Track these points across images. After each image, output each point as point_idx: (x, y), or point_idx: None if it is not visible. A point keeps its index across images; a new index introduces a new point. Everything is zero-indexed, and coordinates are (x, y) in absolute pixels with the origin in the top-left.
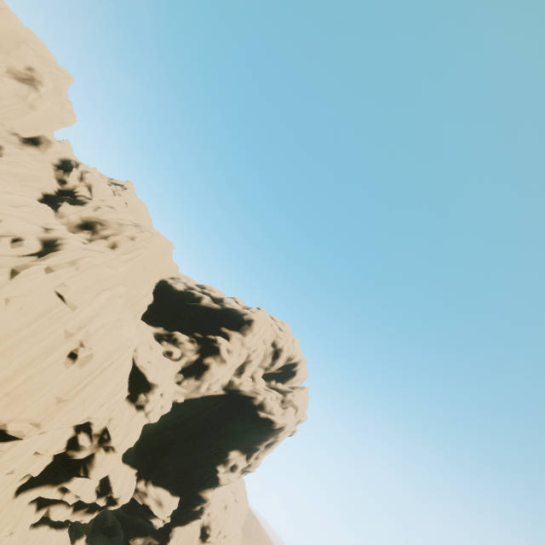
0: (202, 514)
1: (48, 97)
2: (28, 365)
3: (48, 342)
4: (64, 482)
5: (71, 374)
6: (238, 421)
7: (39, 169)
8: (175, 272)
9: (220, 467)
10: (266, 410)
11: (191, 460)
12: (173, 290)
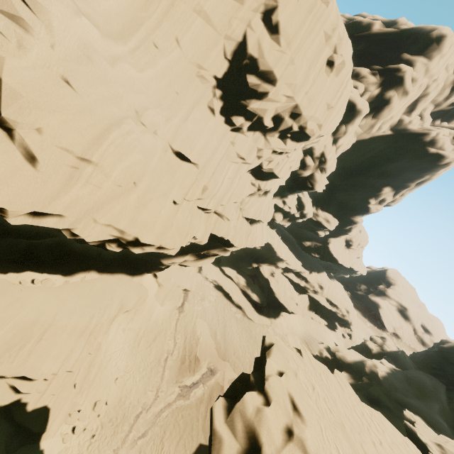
0: (349, 232)
1: None
2: (310, 69)
3: (316, 46)
4: (284, 197)
5: (331, 83)
6: (400, 159)
7: None
8: None
9: (371, 200)
10: (437, 146)
11: (346, 195)
12: None
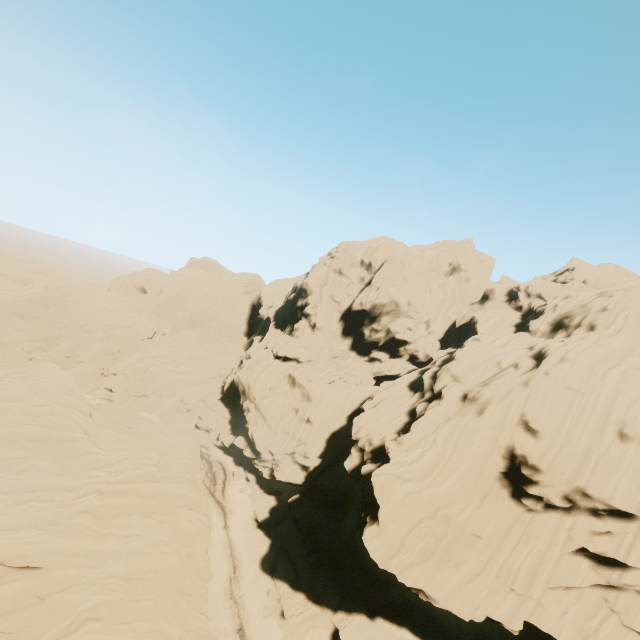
0: None
1: (468, 267)
2: (590, 449)
3: (592, 427)
4: None
5: (638, 452)
6: None
7: (500, 313)
8: None
9: None
10: None
11: None
12: None
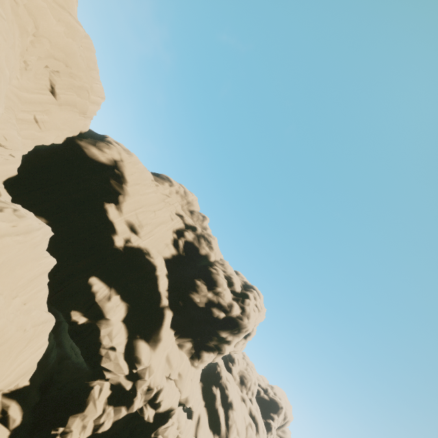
0: None
1: None
2: None
3: None
4: None
5: None
6: None
7: None
8: None
9: None
10: None
11: None
12: None
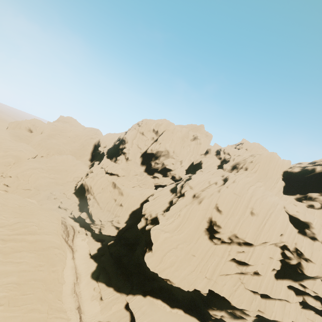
0: None
1: (201, 138)
2: (240, 218)
3: (241, 210)
4: (299, 281)
5: (256, 219)
6: None
7: (212, 160)
8: (290, 164)
9: None
10: None
11: None
12: (293, 173)
